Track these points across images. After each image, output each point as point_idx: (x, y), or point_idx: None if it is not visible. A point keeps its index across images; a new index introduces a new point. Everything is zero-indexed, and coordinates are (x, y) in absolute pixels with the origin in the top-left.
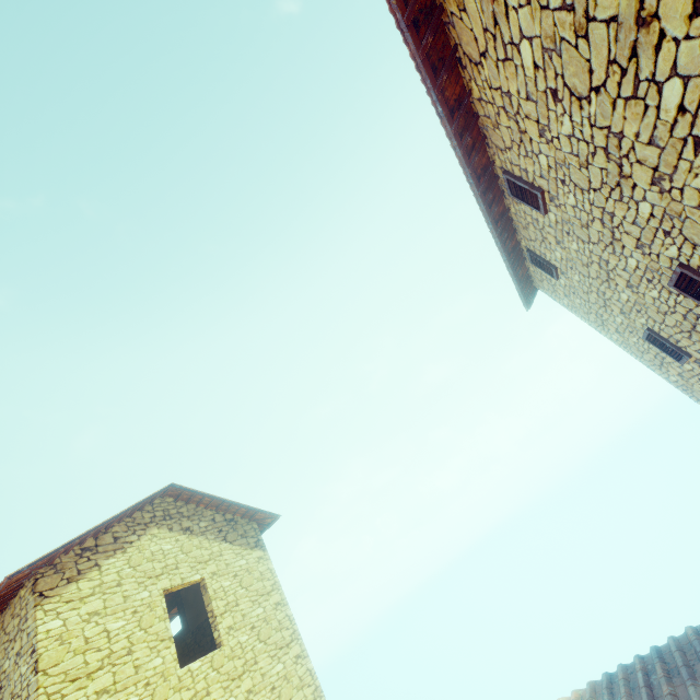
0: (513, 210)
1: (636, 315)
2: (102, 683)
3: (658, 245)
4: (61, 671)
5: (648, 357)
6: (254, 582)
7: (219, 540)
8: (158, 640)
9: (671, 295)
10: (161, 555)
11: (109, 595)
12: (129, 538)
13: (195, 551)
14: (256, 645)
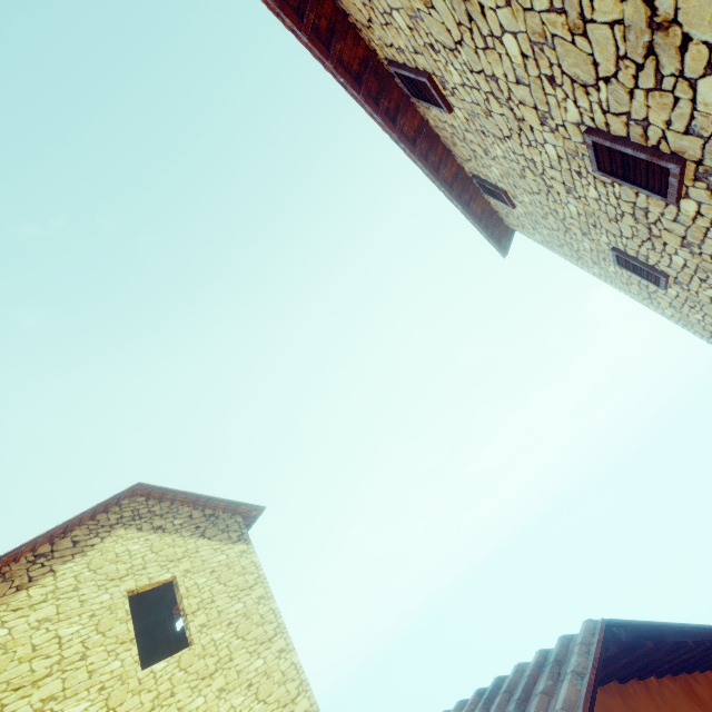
0: (432, 122)
1: (595, 233)
2: (49, 690)
3: (556, 107)
4: (3, 680)
5: (634, 289)
6: (234, 577)
7: (195, 537)
8: (117, 643)
9: (607, 189)
10: (127, 556)
11: (64, 600)
12: (91, 541)
13: (166, 550)
14: (232, 642)
